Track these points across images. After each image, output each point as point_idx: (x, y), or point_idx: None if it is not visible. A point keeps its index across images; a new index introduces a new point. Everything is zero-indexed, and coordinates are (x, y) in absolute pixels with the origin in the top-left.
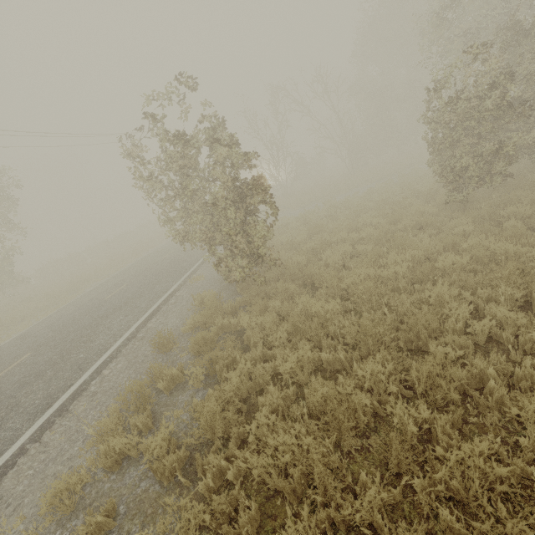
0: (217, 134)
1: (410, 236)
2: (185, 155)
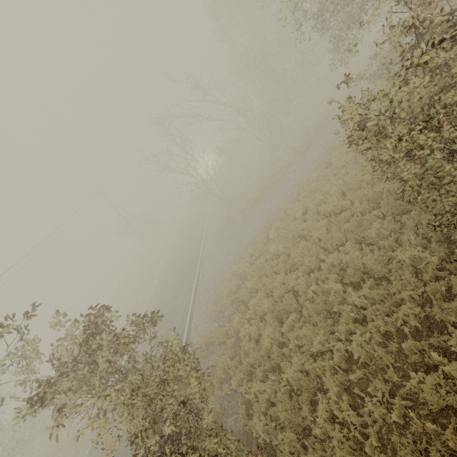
0: (97, 328)
1: (432, 353)
2: (71, 387)
